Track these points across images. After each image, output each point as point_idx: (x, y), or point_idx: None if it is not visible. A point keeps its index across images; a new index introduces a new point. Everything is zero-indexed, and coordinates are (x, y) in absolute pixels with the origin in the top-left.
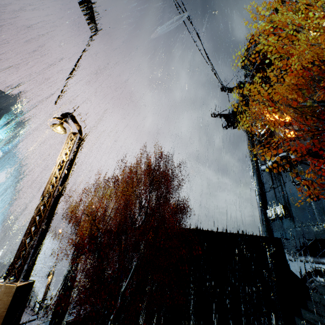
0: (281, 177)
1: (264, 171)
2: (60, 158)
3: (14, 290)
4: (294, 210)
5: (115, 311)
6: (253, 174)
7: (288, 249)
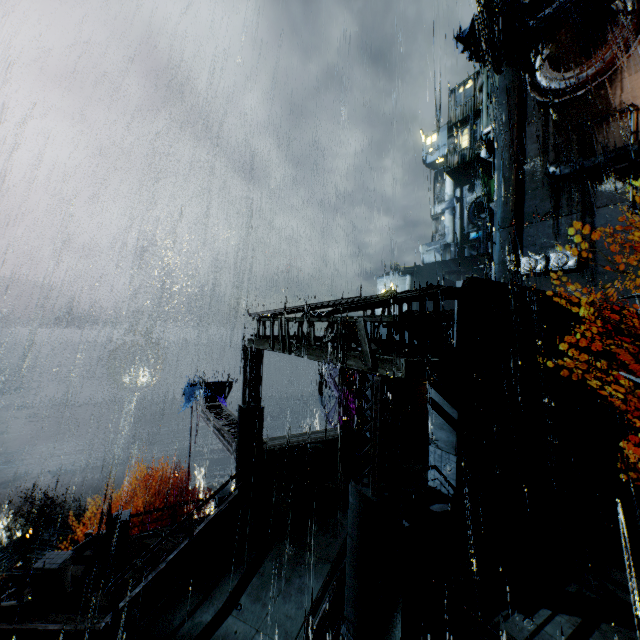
0: (588, 197)
1: (561, 178)
2: None
3: None
4: (602, 260)
5: None
6: (500, 184)
7: None
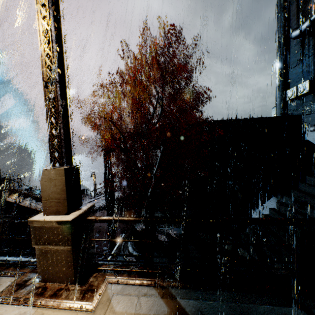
0: None
1: (296, 39)
2: (40, 27)
3: (63, 172)
4: None
5: (151, 187)
6: (278, 49)
7: (307, 123)
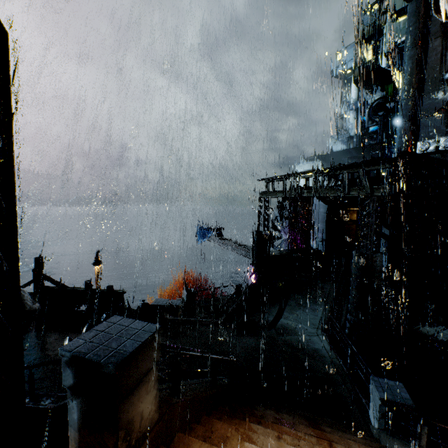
0: None
1: None
2: None
3: None
4: None
5: None
6: (405, 89)
7: None
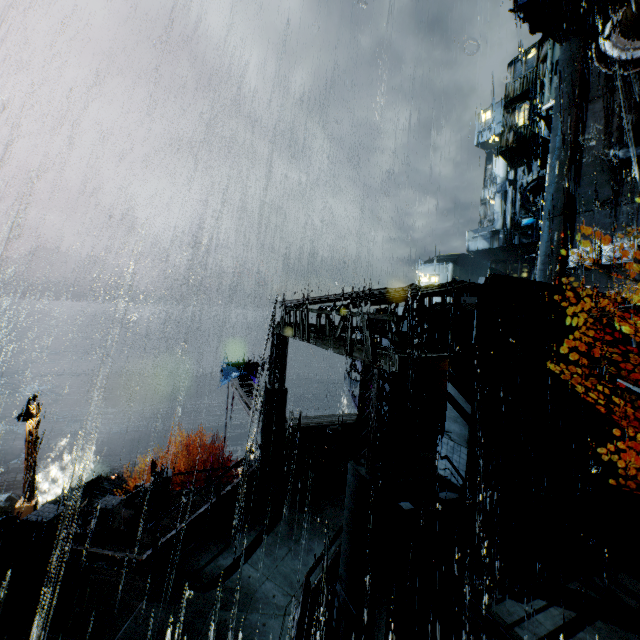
0: None
1: (623, 162)
2: None
3: None
4: None
5: None
6: (553, 169)
7: None
